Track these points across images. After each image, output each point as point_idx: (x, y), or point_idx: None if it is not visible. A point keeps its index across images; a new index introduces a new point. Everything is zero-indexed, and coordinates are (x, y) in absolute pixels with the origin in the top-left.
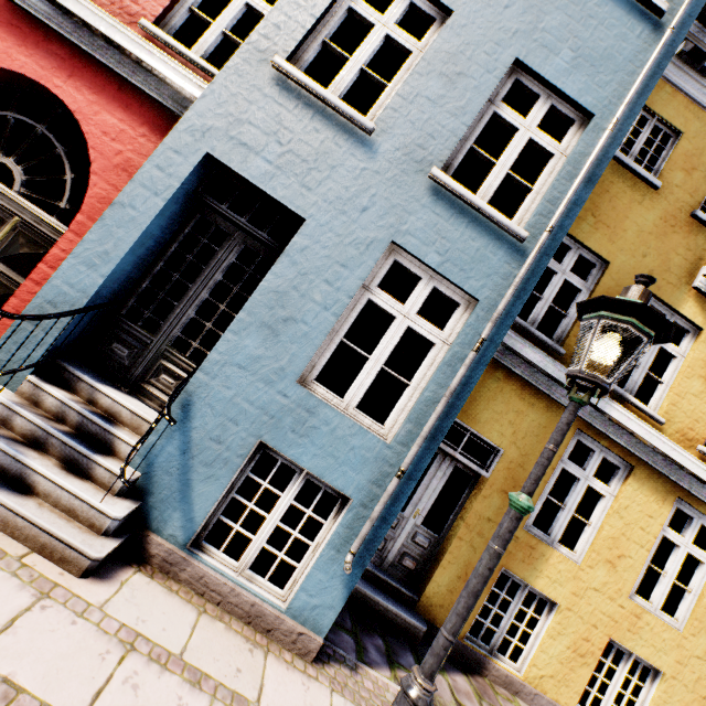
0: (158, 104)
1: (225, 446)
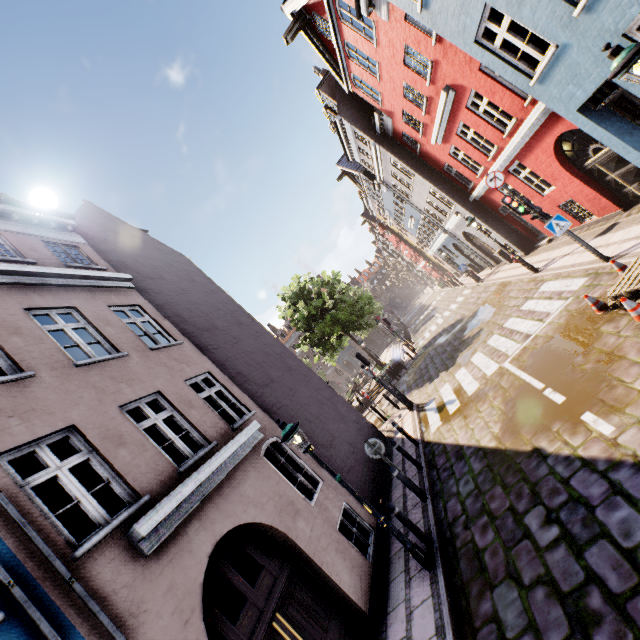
0: None
1: None
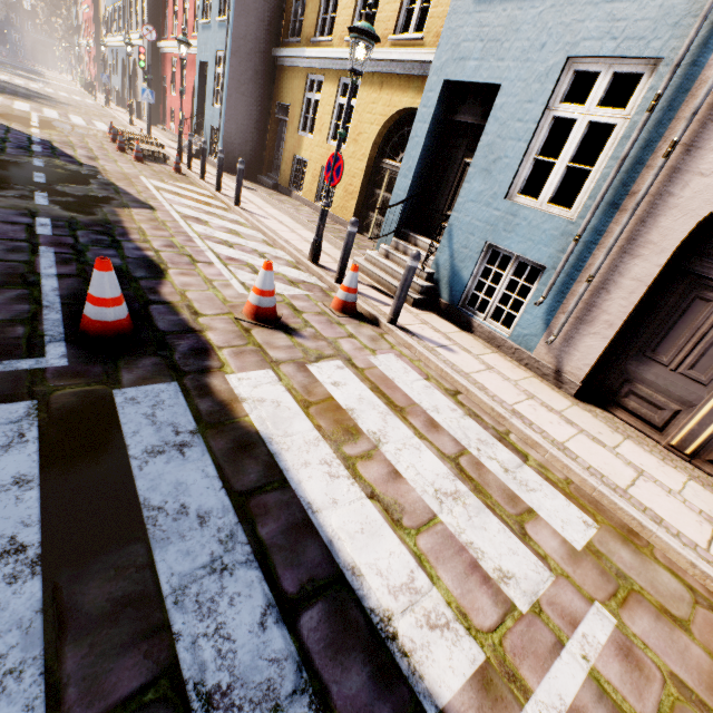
0: None
1: (209, 131)
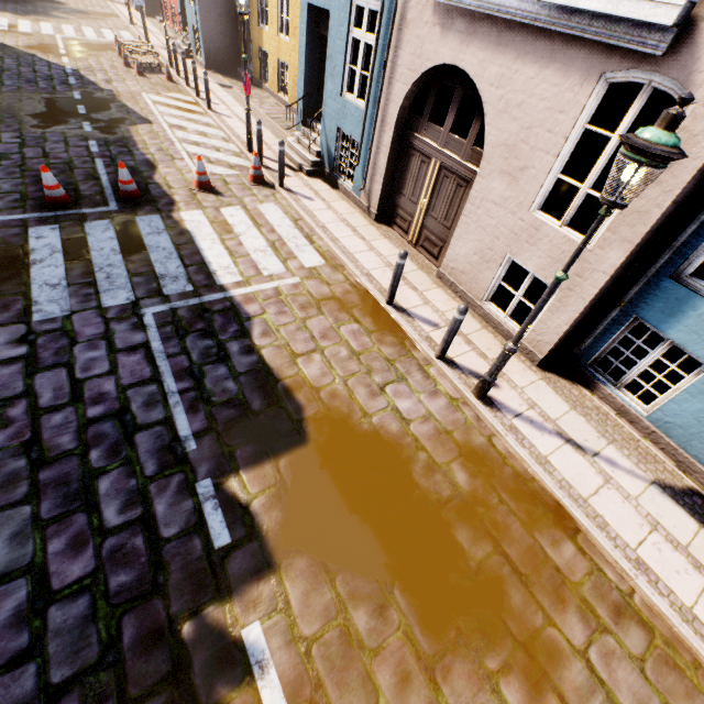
0: None
1: (192, 29)
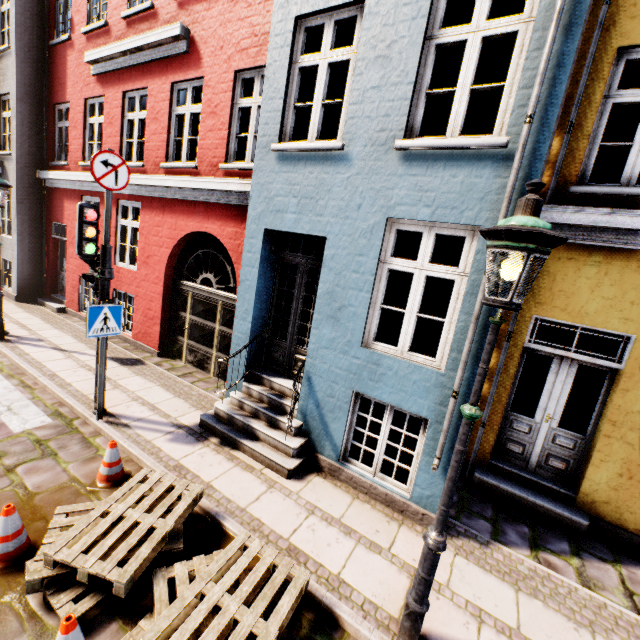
0: (243, 206)
1: (336, 398)
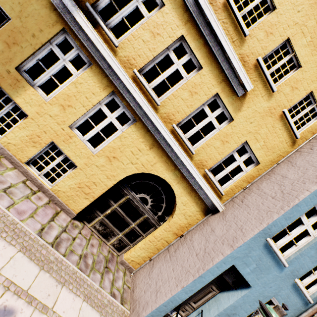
0: None
1: None
